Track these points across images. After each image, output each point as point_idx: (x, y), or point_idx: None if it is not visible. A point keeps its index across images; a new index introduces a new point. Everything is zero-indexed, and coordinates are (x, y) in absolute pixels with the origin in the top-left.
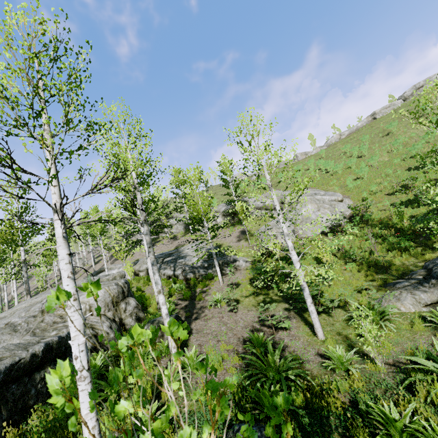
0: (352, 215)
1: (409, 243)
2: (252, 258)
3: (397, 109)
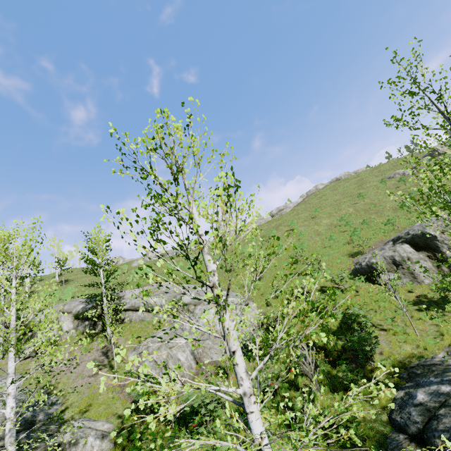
0: (261, 325)
1: (356, 378)
2: (116, 420)
3: (270, 222)
